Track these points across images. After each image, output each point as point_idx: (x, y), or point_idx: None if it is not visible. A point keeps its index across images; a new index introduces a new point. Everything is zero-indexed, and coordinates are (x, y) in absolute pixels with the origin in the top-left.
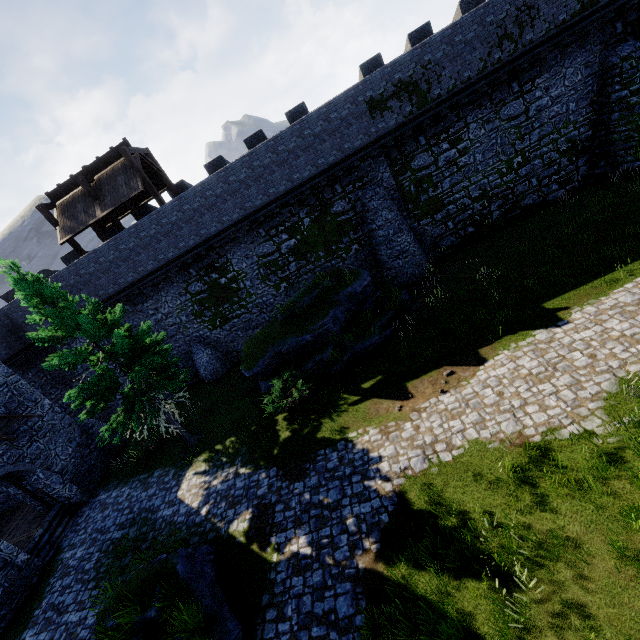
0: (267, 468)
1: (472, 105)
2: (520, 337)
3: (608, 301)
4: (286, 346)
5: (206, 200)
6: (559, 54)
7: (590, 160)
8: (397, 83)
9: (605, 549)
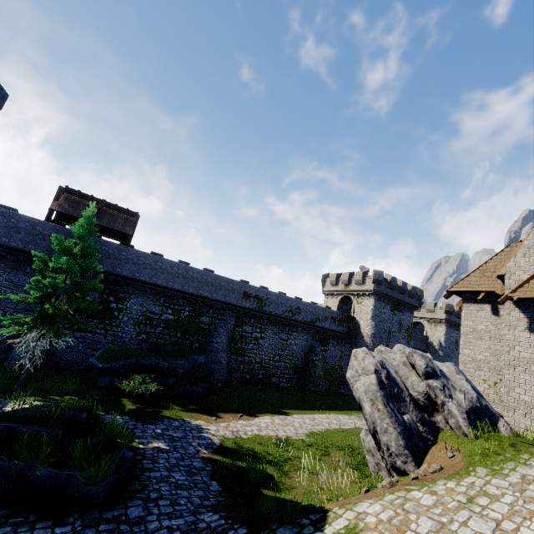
0: (120, 415)
1: (273, 323)
2: (273, 414)
3: (305, 415)
4: (150, 361)
5: (155, 265)
6: (301, 330)
7: (298, 378)
8: (257, 295)
9: (309, 458)
